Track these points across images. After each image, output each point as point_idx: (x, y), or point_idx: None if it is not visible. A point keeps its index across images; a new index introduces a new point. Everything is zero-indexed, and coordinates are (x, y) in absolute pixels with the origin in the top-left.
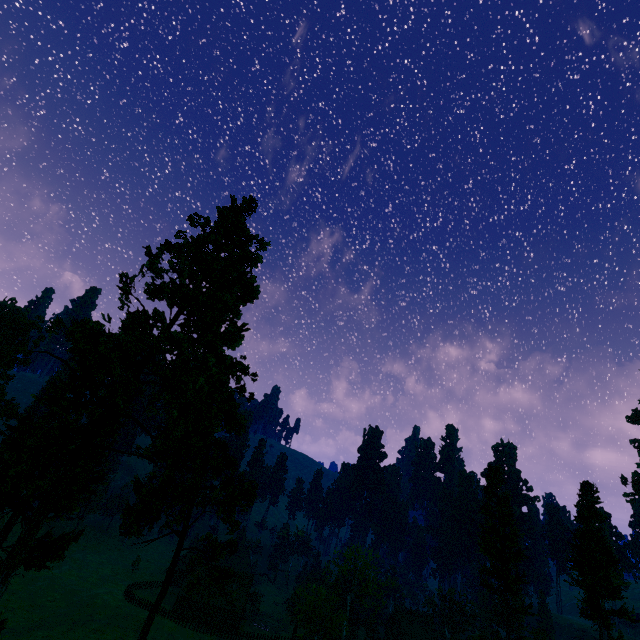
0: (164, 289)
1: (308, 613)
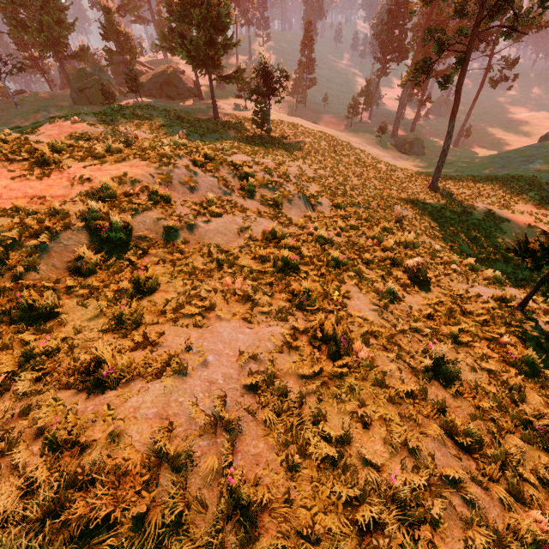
0: None
1: None
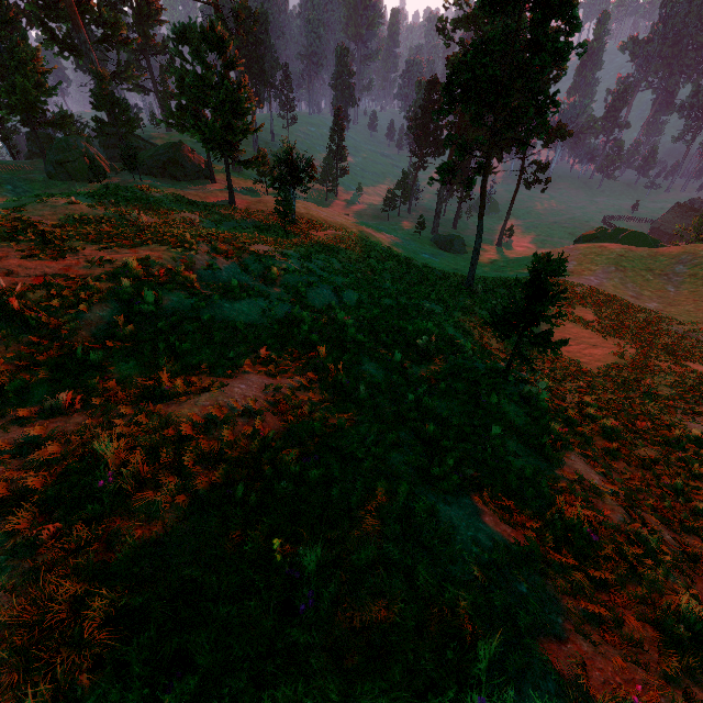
0: (461, 21)
1: (695, 231)
